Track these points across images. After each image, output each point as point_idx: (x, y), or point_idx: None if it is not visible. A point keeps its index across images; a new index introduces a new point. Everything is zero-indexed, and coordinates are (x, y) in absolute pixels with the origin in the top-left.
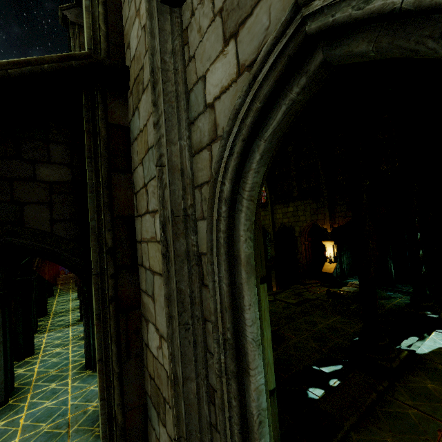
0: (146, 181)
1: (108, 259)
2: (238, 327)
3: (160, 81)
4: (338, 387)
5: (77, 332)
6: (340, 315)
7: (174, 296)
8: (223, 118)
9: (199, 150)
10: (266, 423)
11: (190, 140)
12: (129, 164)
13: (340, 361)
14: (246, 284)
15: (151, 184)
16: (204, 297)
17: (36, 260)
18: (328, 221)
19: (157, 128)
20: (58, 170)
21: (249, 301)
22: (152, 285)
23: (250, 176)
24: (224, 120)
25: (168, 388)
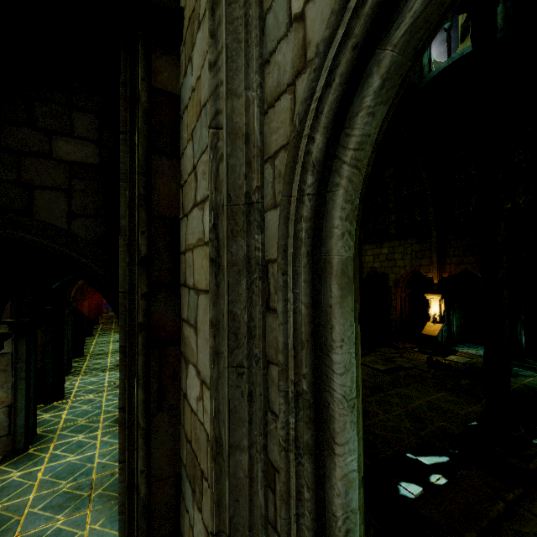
0: (195, 160)
1: (140, 272)
2: (320, 376)
3: (223, 1)
4: (447, 486)
5: (114, 378)
6: (446, 391)
7: (224, 323)
8: (319, 26)
9: (276, 100)
10: (357, 533)
11: (263, 90)
12: (176, 146)
13: (446, 451)
14: (339, 306)
15: (202, 160)
16: (269, 327)
17: (73, 289)
18: (435, 268)
19: (214, 71)
20: (82, 147)
21: (342, 334)
22: (195, 310)
23: (359, 121)
24: (320, 29)
25: (207, 457)
